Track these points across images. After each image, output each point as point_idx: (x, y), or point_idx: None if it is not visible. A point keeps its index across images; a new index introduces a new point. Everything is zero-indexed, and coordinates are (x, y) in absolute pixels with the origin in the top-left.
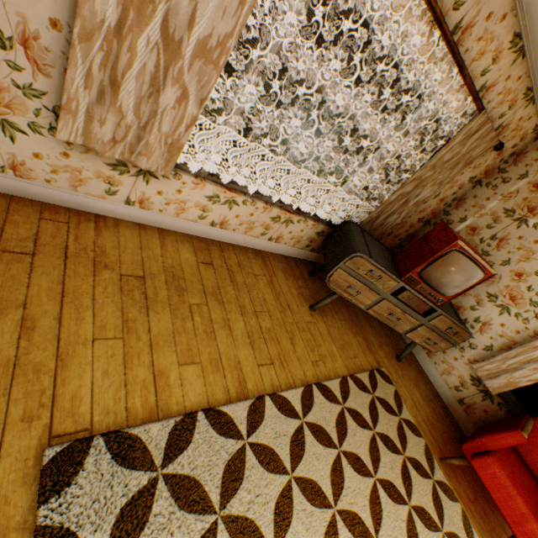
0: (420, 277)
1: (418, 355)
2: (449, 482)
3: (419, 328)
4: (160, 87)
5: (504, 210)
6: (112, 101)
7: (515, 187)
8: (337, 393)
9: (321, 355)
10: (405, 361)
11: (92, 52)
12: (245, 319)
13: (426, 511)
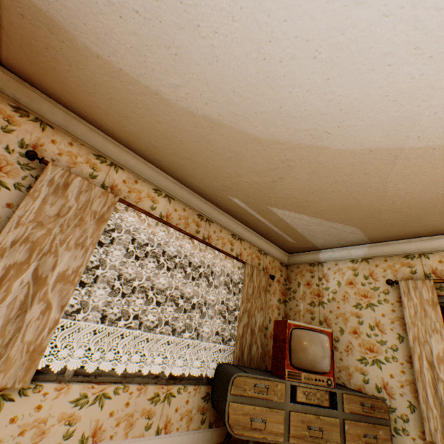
0: (295, 366)
1: None
2: None
3: (346, 425)
4: (28, 307)
5: (309, 304)
6: None
7: (301, 290)
8: None
9: None
10: None
11: None
12: None
13: None
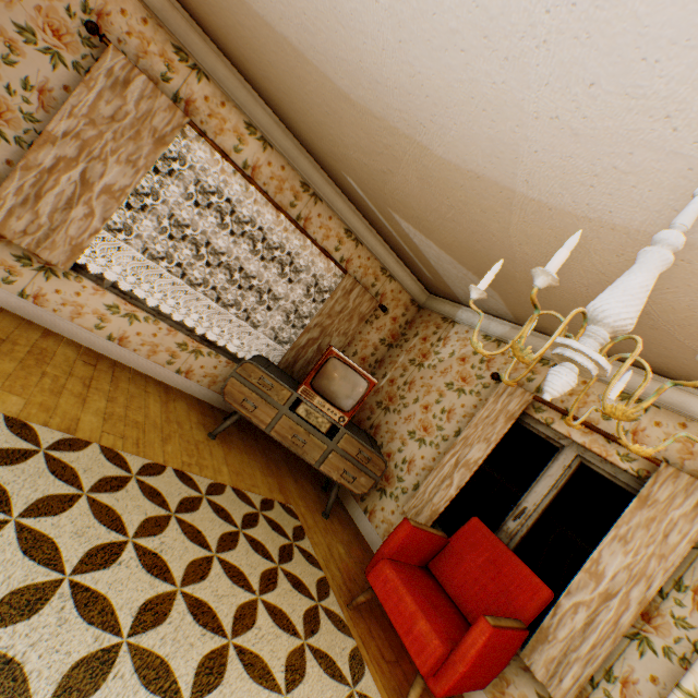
0: (314, 388)
1: (361, 523)
2: (353, 627)
3: (331, 455)
4: (75, 206)
5: (409, 360)
6: (33, 206)
7: (413, 343)
8: (203, 488)
9: (202, 463)
10: (338, 523)
11: (29, 177)
12: (112, 404)
13: (289, 620)
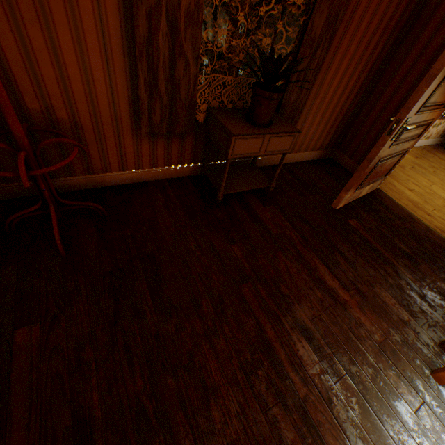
0: None
1: None
2: None
3: None
4: None
5: None
6: None
7: None
8: None
9: None
10: None
11: None
12: None
13: None
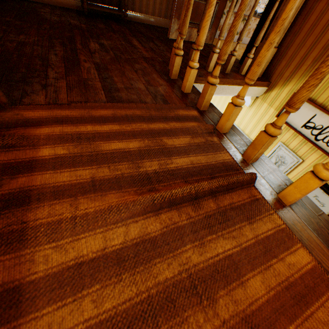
0: None
1: None
2: None
3: None
4: None
5: None
6: None
7: None
8: None
9: None
10: None
11: None
12: None
13: None
